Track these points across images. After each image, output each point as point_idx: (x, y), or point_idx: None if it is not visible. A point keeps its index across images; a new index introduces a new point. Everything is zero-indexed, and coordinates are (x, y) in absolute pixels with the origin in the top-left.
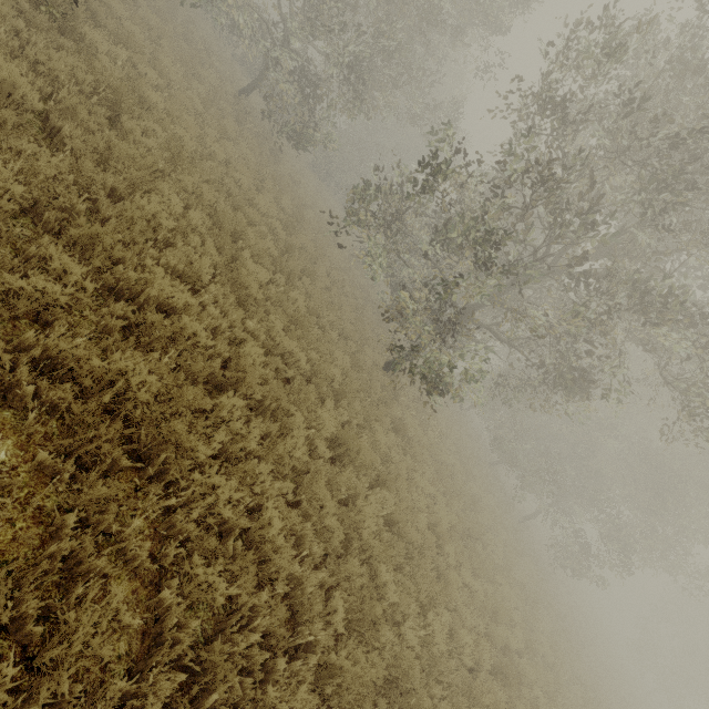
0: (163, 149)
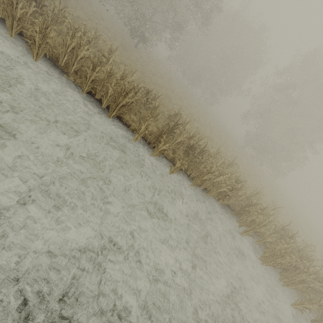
0: None
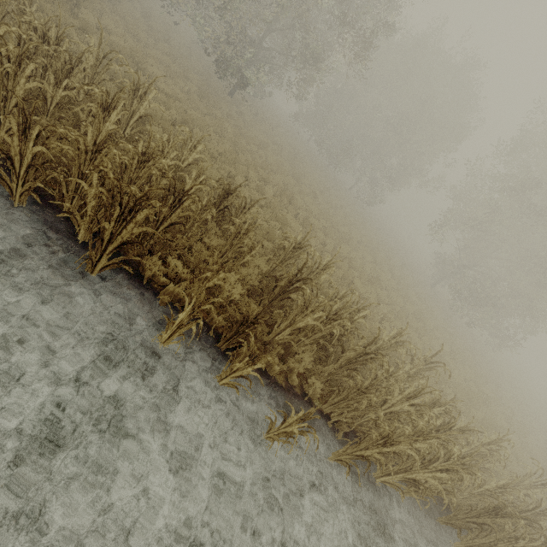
0: None
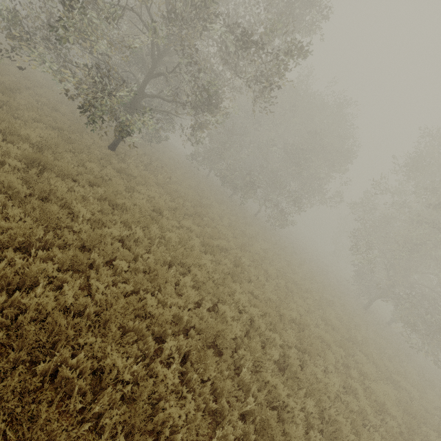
0: None
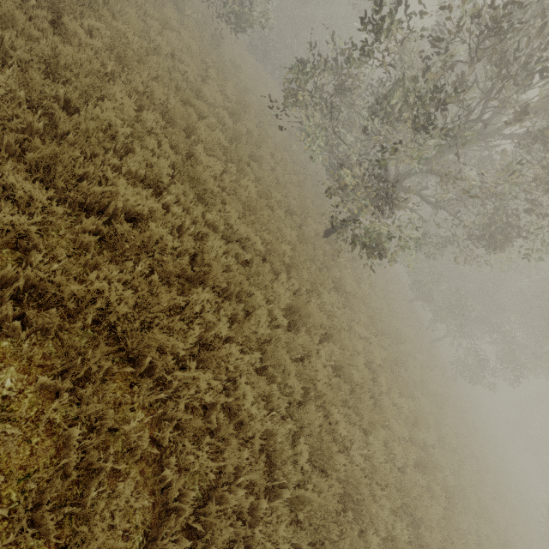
0: (109, 49)
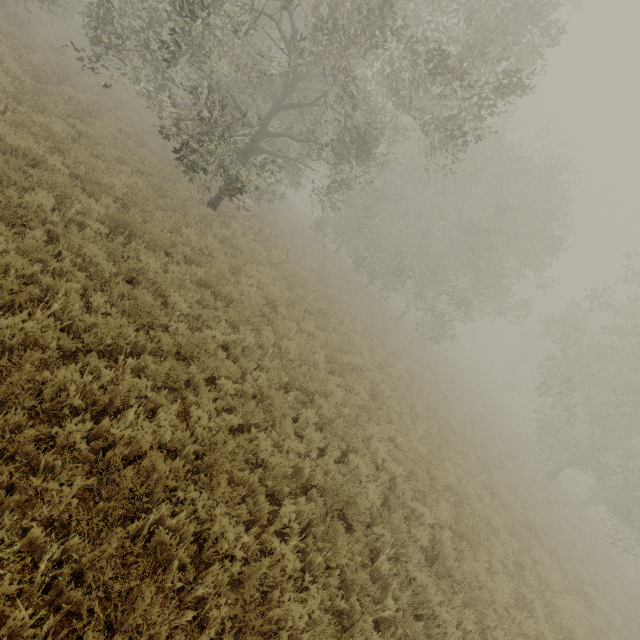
0: None
